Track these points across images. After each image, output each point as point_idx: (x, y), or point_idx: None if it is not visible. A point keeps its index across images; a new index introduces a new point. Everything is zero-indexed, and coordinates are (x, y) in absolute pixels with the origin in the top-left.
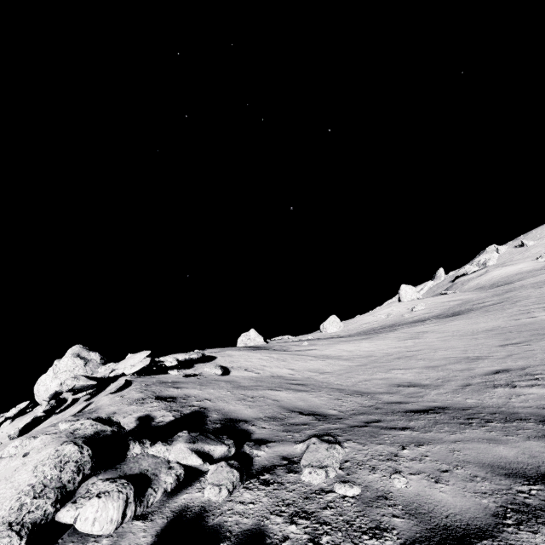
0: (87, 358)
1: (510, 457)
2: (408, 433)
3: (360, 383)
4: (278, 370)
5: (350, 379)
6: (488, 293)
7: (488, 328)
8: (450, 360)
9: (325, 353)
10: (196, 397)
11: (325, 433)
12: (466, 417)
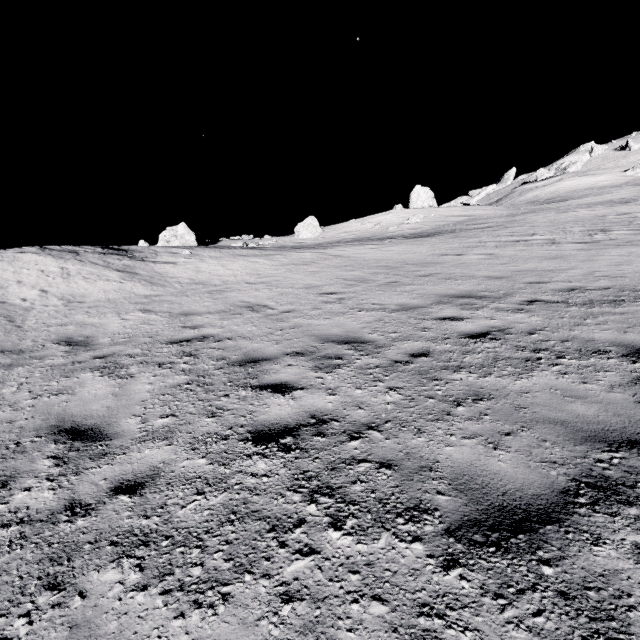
0: None
1: None
2: None
3: (44, 328)
4: (19, 292)
5: (57, 319)
6: (508, 211)
7: (392, 262)
8: (231, 307)
9: (168, 271)
10: None
11: None
12: None
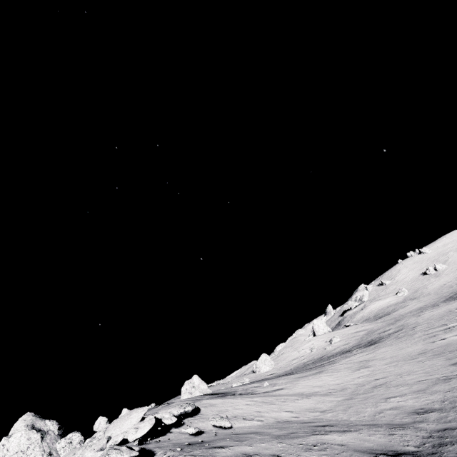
0: (43, 429)
1: None
2: None
3: (377, 416)
4: (278, 415)
5: (361, 413)
6: (382, 323)
7: (418, 351)
8: (427, 383)
9: (298, 391)
10: (259, 454)
11: None
12: None
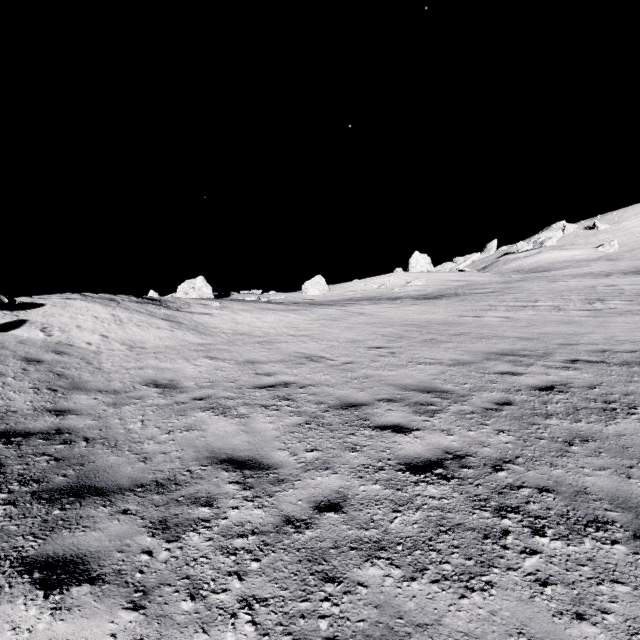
0: None
1: None
2: None
3: (124, 371)
4: (82, 336)
5: (131, 362)
6: (502, 278)
7: (417, 321)
8: (290, 357)
9: (208, 321)
10: None
11: None
12: None
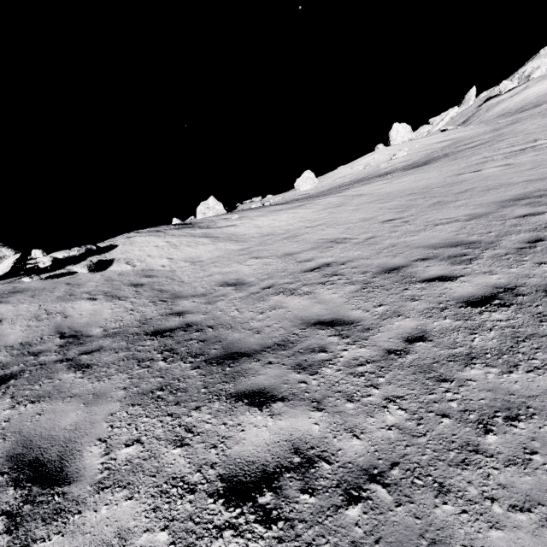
0: None
1: (58, 429)
2: (71, 376)
3: (200, 280)
4: (155, 262)
5: (200, 273)
6: (489, 127)
7: (416, 189)
8: (317, 244)
9: (236, 231)
10: None
11: (20, 371)
12: (167, 348)
